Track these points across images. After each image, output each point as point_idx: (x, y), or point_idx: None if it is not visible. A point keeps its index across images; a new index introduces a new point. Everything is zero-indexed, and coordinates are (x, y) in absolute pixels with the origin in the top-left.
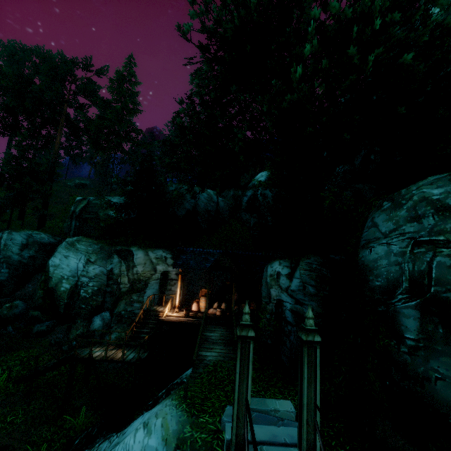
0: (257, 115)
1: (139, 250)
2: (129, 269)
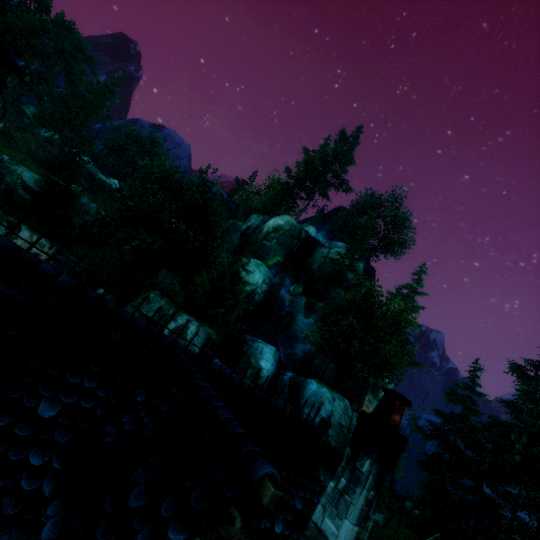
0: (132, 233)
1: (27, 230)
2: (10, 238)
